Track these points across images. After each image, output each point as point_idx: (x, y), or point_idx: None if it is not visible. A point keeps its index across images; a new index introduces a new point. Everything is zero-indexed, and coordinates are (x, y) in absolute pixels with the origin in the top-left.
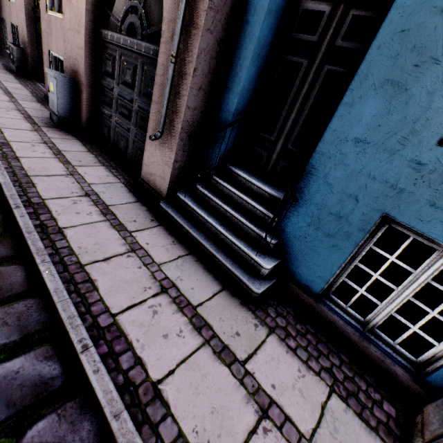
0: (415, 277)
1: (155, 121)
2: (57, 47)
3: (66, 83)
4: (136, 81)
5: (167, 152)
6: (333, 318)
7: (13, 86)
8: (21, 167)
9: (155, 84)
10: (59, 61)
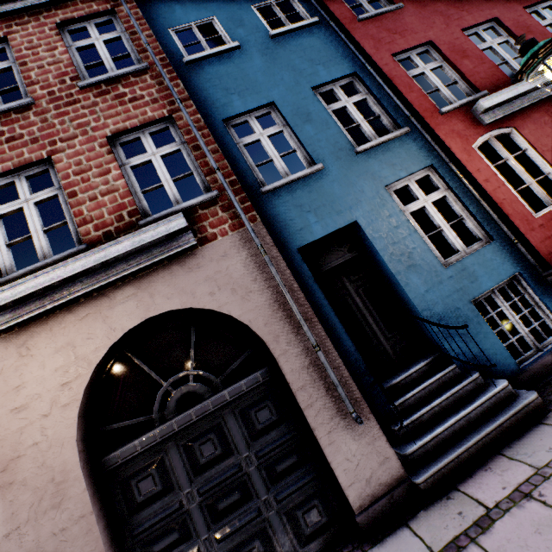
0: (504, 308)
1: (323, 422)
2: None
3: None
4: (229, 440)
5: (365, 427)
6: (538, 363)
7: None
8: None
9: (295, 392)
10: None
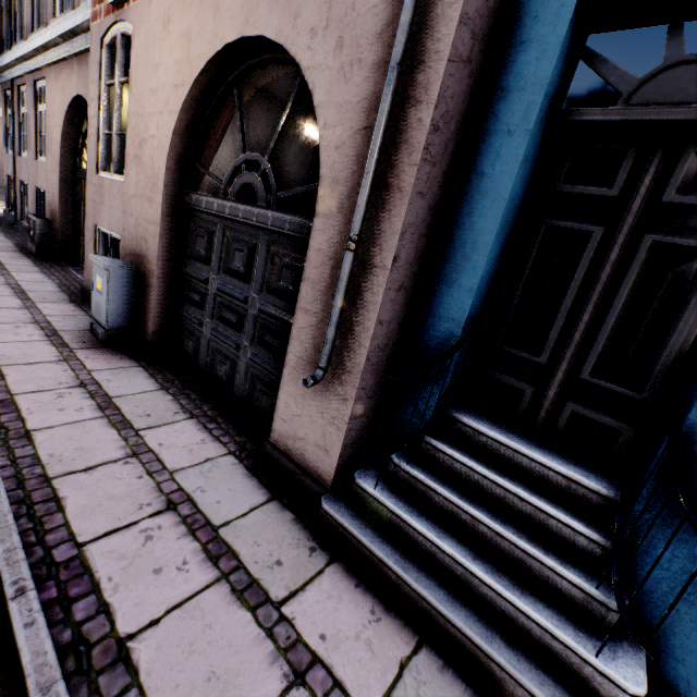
0: None
1: (303, 342)
2: (110, 220)
3: (124, 275)
4: (253, 269)
5: (334, 401)
6: None
7: (30, 278)
8: (34, 456)
9: (303, 279)
10: (112, 239)
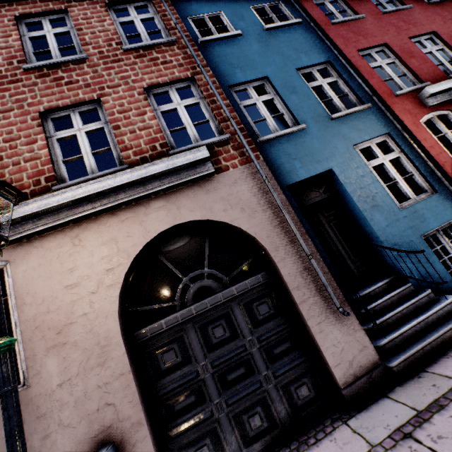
0: (446, 244)
1: (314, 315)
2: None
3: None
4: (236, 326)
5: (347, 321)
6: None
7: None
8: None
9: (291, 290)
10: None
